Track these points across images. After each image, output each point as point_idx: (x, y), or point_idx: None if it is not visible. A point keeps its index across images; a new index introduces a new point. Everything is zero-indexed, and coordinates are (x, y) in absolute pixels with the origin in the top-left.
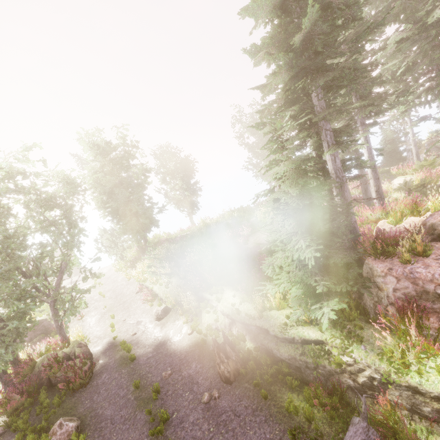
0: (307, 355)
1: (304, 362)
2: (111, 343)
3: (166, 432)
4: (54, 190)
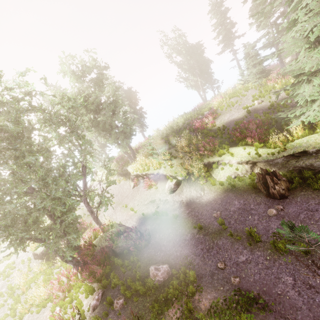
0: None
1: None
2: (142, 218)
3: (261, 240)
4: (58, 107)
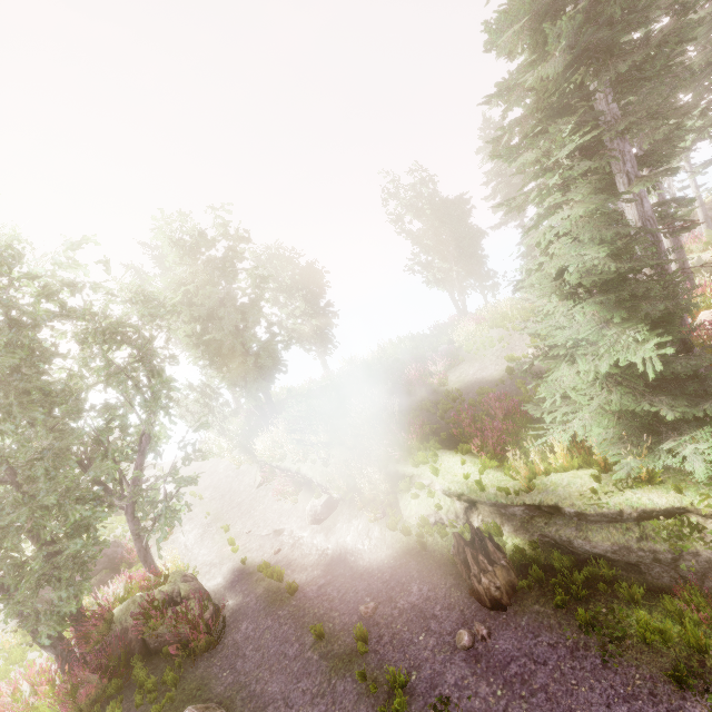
0: (654, 538)
1: (649, 552)
2: (238, 570)
3: (411, 708)
4: (122, 312)
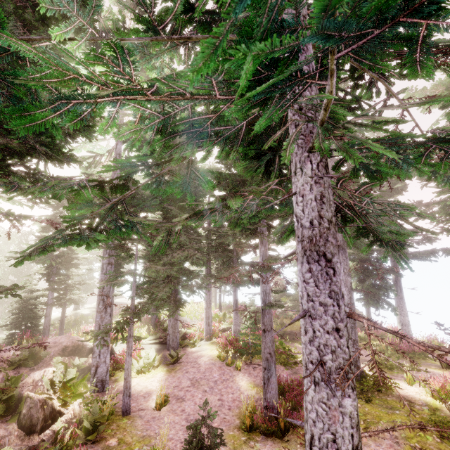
0: None
1: None
2: None
3: None
4: None
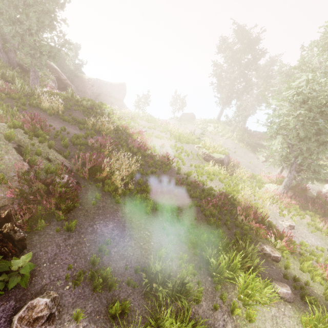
0: None
1: None
2: None
3: None
4: None
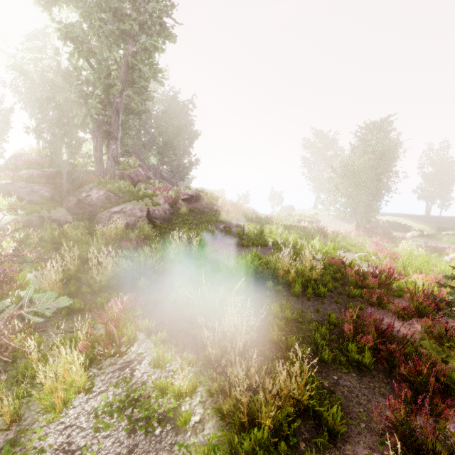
0: None
1: None
2: None
3: None
4: None
